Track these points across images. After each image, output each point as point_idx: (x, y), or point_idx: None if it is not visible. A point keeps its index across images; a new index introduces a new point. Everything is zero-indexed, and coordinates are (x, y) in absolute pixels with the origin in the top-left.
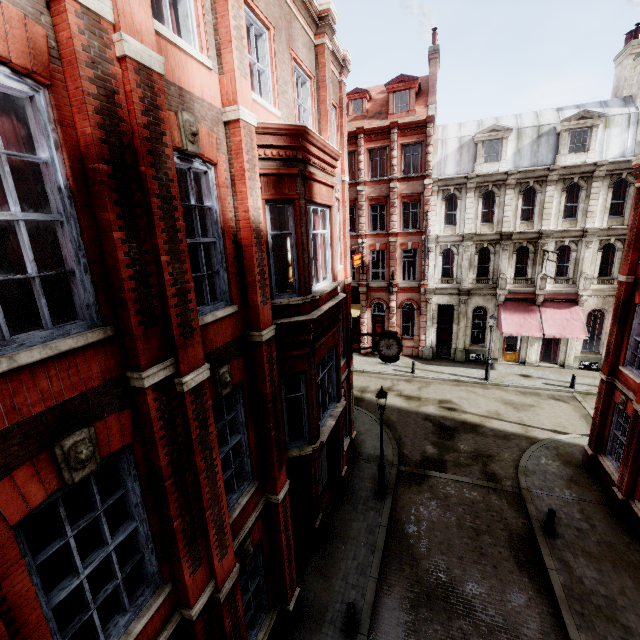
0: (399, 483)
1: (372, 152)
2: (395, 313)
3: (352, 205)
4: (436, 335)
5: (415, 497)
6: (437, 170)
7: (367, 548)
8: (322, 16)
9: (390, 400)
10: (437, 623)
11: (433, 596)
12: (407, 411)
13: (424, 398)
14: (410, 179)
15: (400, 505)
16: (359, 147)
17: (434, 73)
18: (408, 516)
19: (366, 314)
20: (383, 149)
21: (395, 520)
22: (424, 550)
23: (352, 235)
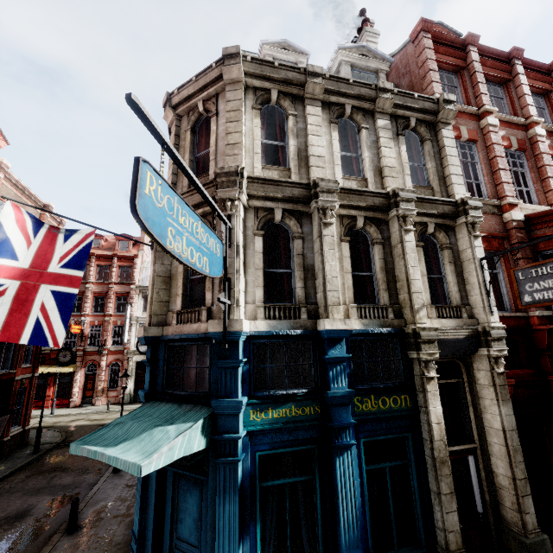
0: (55, 449)
1: (100, 267)
2: (104, 370)
3: (81, 295)
4: (136, 386)
5: (63, 450)
6: (142, 282)
7: (7, 469)
8: (46, 206)
9: (78, 423)
10: (41, 476)
11: (45, 471)
12: (88, 425)
13: (107, 418)
14: (123, 284)
15: (48, 455)
16: (91, 262)
17: (143, 237)
18: (51, 456)
19: (80, 373)
20: (108, 266)
21: (39, 459)
22: (53, 462)
23: (78, 314)
